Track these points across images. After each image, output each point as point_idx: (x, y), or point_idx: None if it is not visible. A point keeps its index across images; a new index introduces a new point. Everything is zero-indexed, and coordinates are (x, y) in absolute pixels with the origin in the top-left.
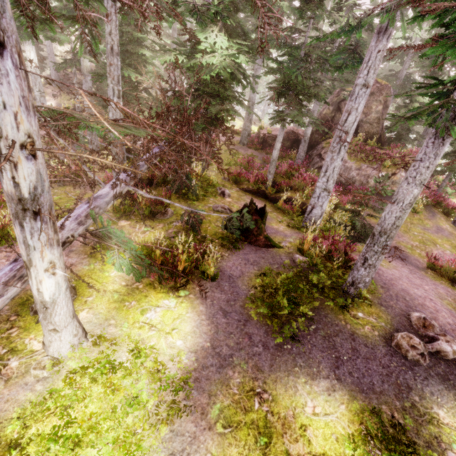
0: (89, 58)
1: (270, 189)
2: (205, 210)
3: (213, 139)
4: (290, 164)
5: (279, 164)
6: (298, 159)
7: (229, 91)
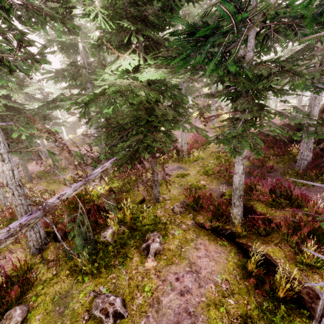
0: (92, 109)
1: (238, 228)
2: (80, 309)
3: (147, 169)
4: (276, 181)
5: (246, 194)
6: (300, 160)
7: (157, 113)
